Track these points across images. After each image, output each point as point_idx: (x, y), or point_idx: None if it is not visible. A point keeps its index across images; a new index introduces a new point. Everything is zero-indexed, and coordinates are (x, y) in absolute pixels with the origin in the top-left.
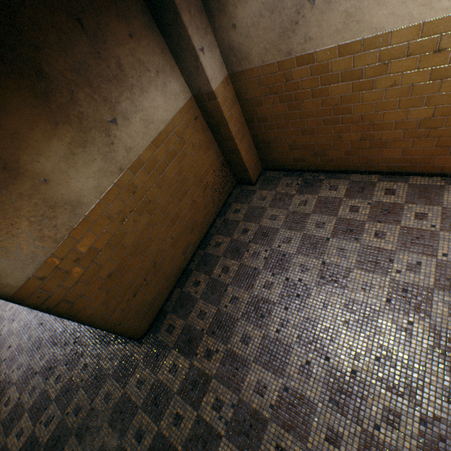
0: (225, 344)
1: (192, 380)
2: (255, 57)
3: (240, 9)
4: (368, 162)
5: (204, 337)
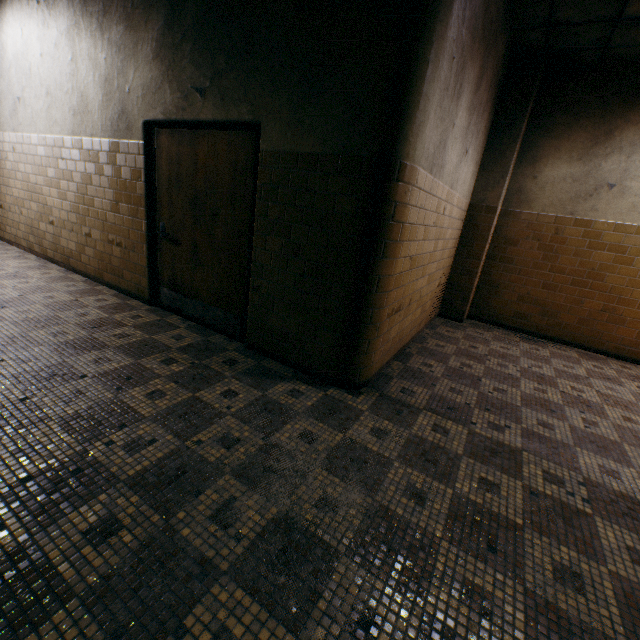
0: (515, 423)
1: (485, 447)
2: (538, 205)
3: (548, 169)
4: (598, 337)
5: (474, 410)
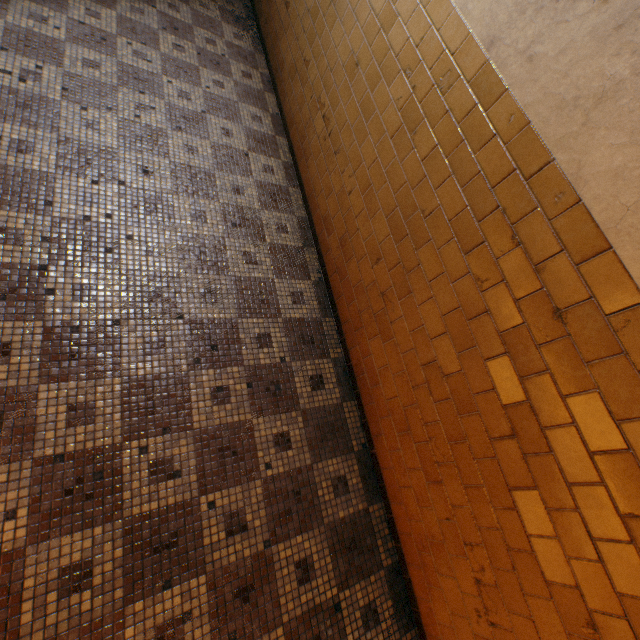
0: None
1: None
2: None
3: None
4: (275, 48)
5: None
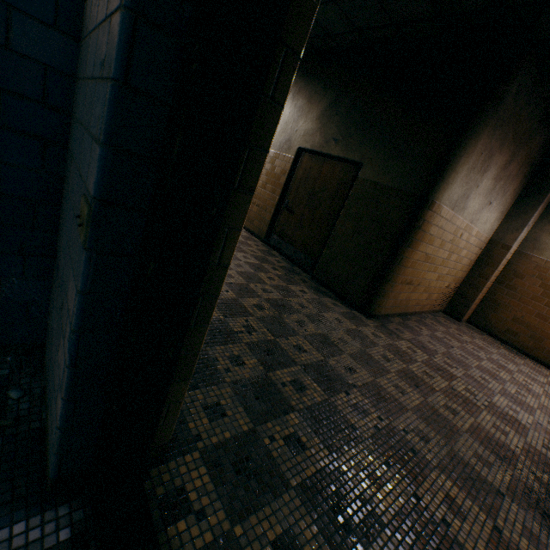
0: (463, 370)
1: (435, 366)
2: (548, 254)
3: None
4: None
5: (438, 354)
